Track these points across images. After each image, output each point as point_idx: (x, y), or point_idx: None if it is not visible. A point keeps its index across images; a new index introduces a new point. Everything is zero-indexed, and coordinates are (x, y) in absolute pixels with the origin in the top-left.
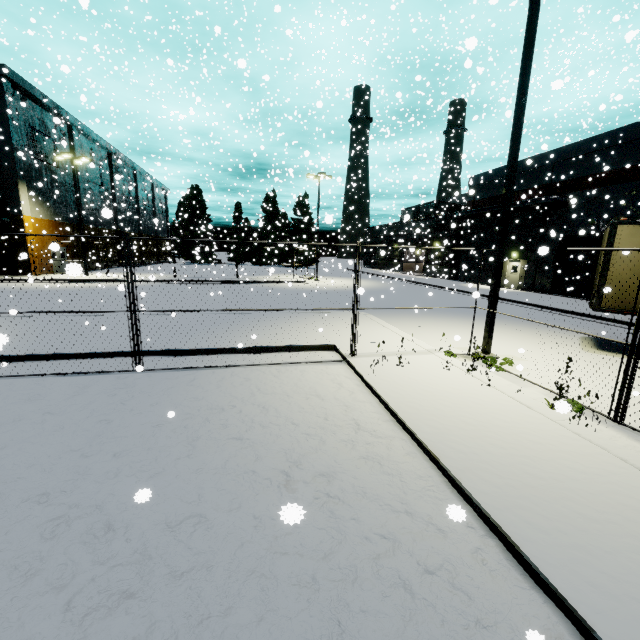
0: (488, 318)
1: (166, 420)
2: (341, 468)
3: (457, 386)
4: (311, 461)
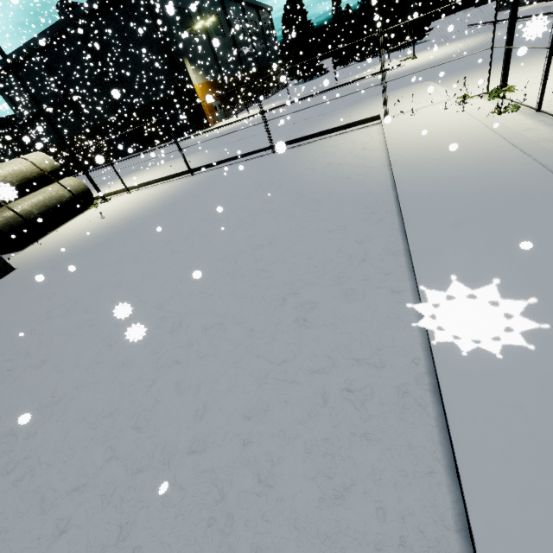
0: (504, 54)
1: (286, 163)
2: (346, 161)
3: (439, 117)
4: (336, 162)
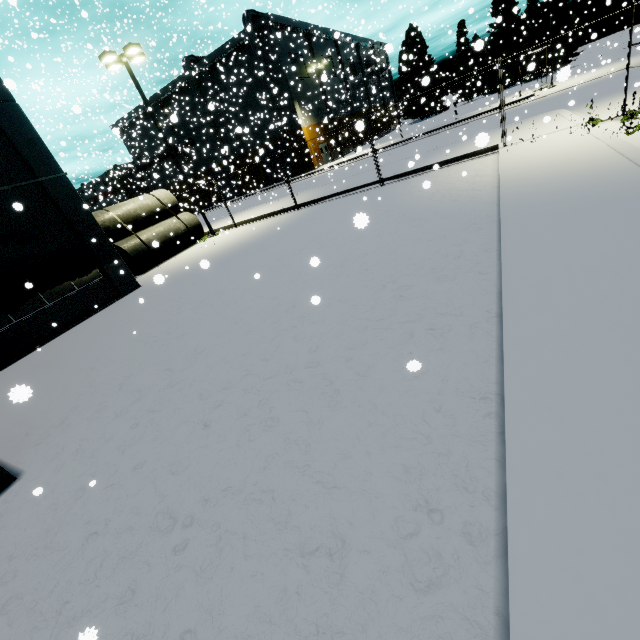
0: None
1: (393, 193)
2: (455, 187)
3: (561, 142)
4: (445, 188)
